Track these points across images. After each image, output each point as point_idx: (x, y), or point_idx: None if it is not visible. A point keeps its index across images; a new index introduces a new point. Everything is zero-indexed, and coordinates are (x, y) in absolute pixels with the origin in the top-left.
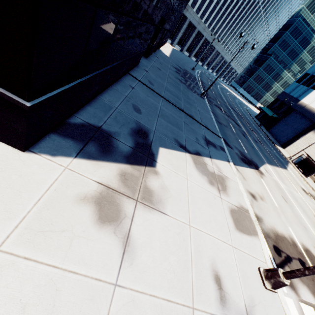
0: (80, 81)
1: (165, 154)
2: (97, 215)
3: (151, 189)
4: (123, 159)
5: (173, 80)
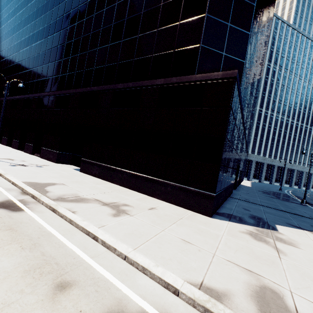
0: (220, 192)
1: (282, 227)
2: (253, 238)
3: (281, 237)
4: (252, 225)
5: (263, 197)
